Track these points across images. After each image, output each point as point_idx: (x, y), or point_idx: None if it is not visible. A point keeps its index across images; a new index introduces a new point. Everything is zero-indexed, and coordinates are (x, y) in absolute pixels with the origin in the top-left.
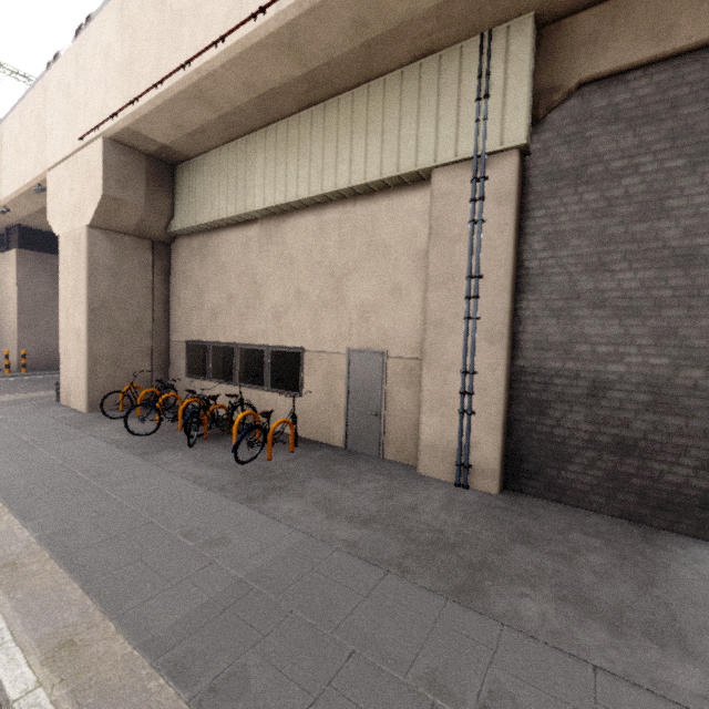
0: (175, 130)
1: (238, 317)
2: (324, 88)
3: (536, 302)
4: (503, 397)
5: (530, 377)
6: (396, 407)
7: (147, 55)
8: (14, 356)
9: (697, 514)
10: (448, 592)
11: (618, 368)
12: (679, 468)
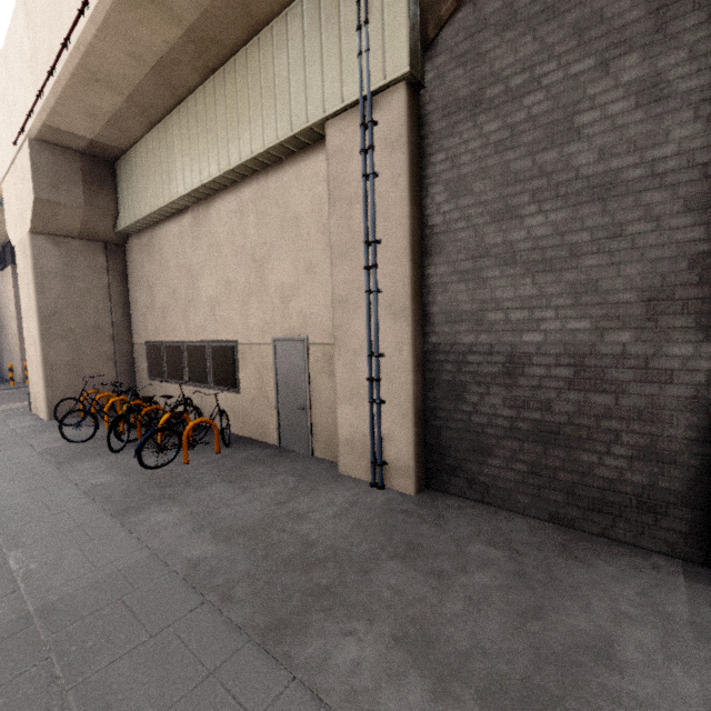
0: (92, 121)
1: (182, 313)
2: (214, 48)
3: (444, 266)
4: (411, 381)
5: (443, 355)
6: (320, 399)
7: (44, 42)
8: (20, 368)
9: (635, 516)
10: (258, 629)
11: (535, 337)
12: (611, 458)
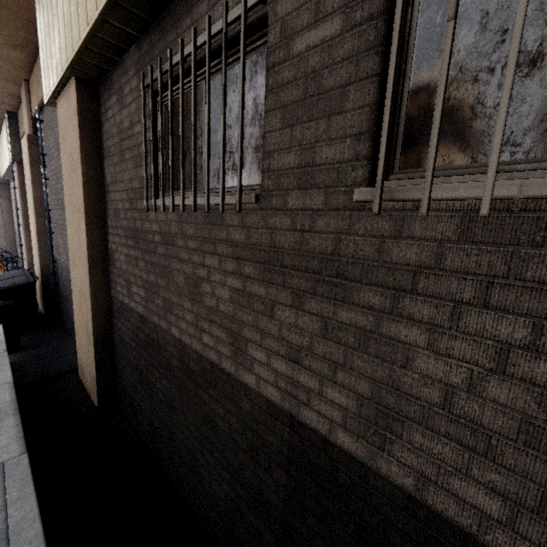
0: None
1: None
2: None
3: None
4: (26, 254)
5: None
6: None
7: None
8: None
9: None
10: None
11: None
12: None
